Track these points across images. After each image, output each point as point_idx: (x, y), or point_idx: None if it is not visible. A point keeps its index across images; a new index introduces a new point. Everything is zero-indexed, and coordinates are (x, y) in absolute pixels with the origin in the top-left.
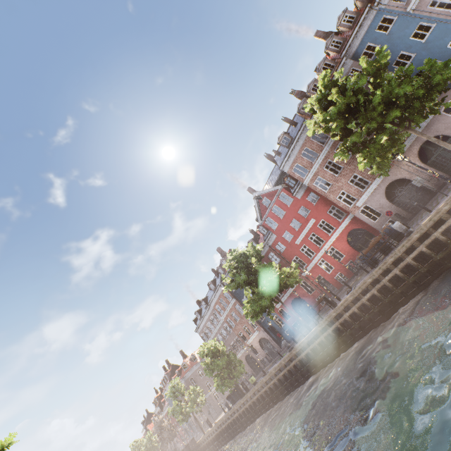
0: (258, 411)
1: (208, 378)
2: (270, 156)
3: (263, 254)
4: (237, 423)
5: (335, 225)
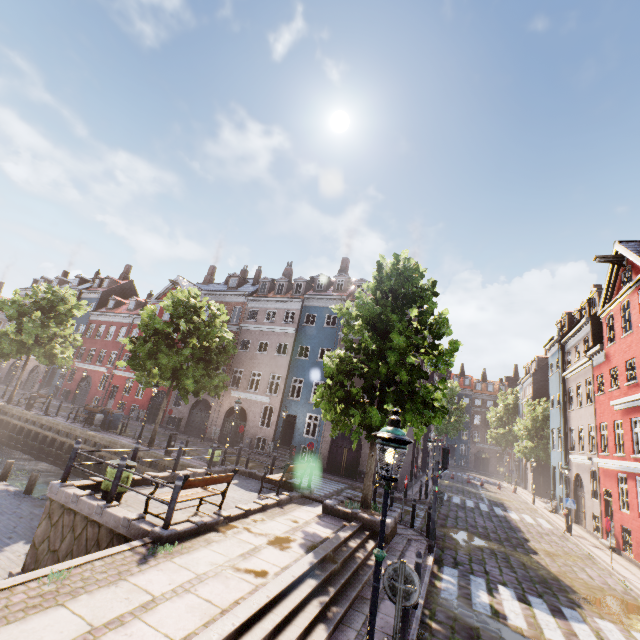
0: None
1: None
2: (244, 272)
3: (124, 321)
4: None
5: None
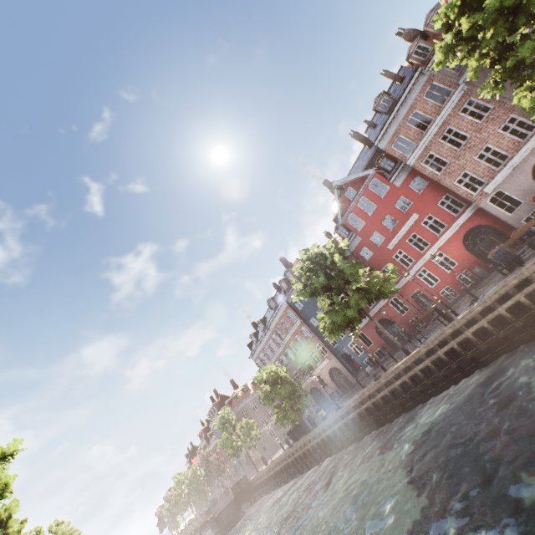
0: (327, 450)
1: (262, 413)
2: (357, 134)
3: None
4: (299, 463)
5: (448, 222)
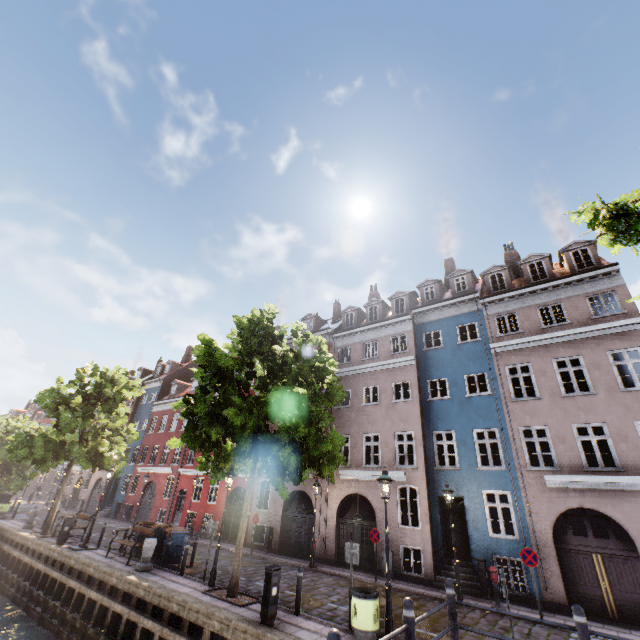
0: None
1: None
2: None
3: None
4: None
5: None
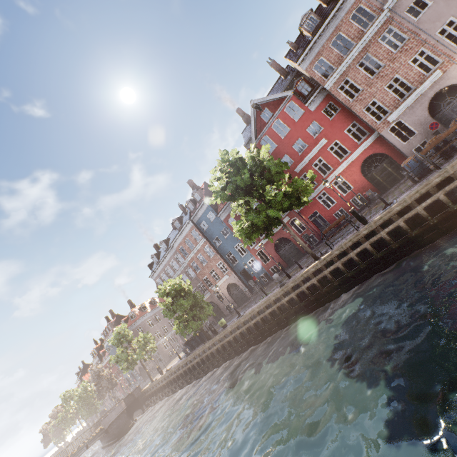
0: (226, 355)
1: (158, 328)
2: (275, 62)
3: None
4: (196, 369)
5: (351, 149)
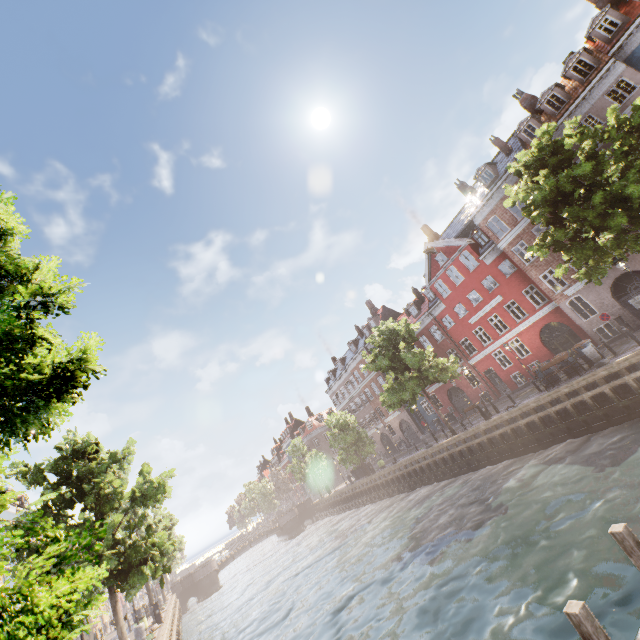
0: (381, 494)
1: None
2: (463, 185)
3: (424, 325)
4: (357, 499)
5: (529, 312)
